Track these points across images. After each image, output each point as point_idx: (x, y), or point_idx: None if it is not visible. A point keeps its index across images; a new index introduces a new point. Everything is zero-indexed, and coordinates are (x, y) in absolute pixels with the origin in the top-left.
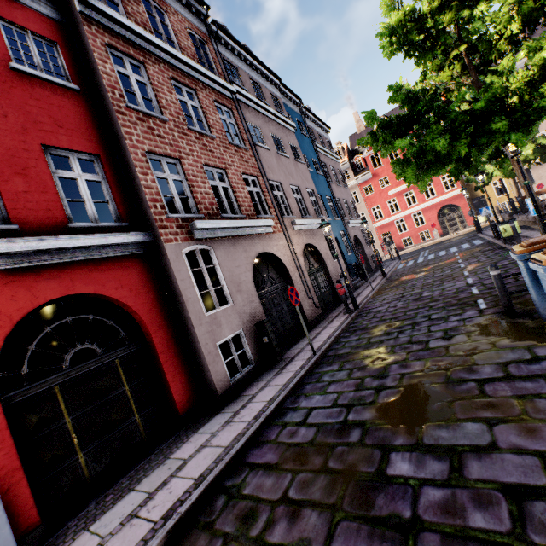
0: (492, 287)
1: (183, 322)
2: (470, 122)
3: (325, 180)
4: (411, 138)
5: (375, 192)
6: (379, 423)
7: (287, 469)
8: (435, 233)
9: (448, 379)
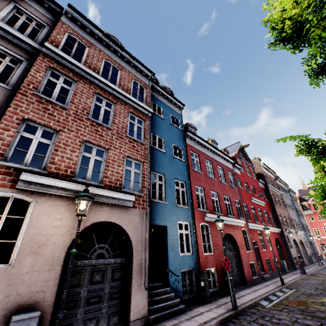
0: None
1: (287, 249)
2: None
3: (297, 215)
4: None
5: (315, 221)
6: None
7: (325, 273)
8: None
9: None
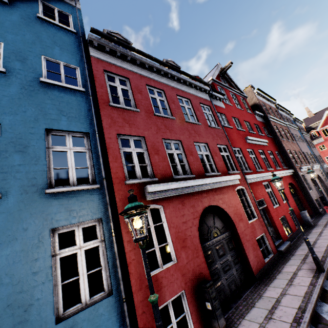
0: None
1: (305, 192)
2: None
3: (309, 147)
4: None
5: (327, 148)
6: None
7: None
8: None
9: None
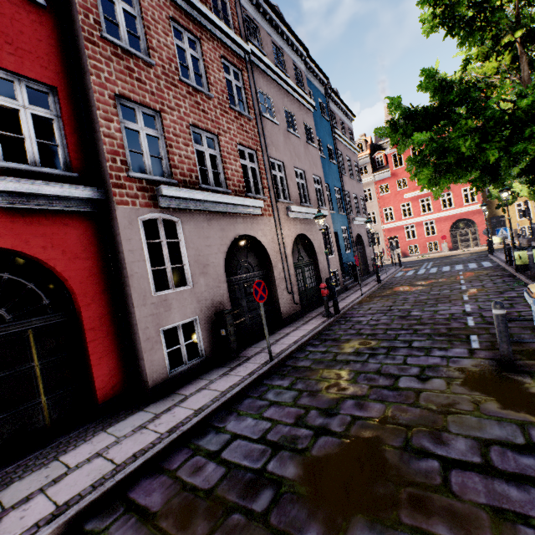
0: (492, 322)
1: (125, 299)
2: (508, 124)
3: (337, 170)
4: (434, 133)
5: (391, 192)
6: (298, 490)
7: (161, 529)
8: (444, 245)
9: (406, 443)
